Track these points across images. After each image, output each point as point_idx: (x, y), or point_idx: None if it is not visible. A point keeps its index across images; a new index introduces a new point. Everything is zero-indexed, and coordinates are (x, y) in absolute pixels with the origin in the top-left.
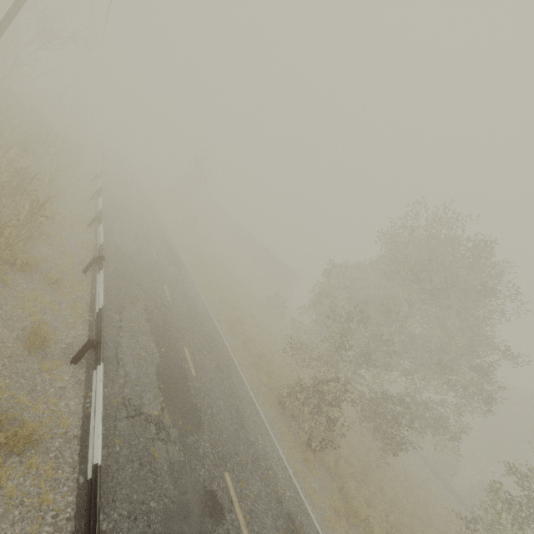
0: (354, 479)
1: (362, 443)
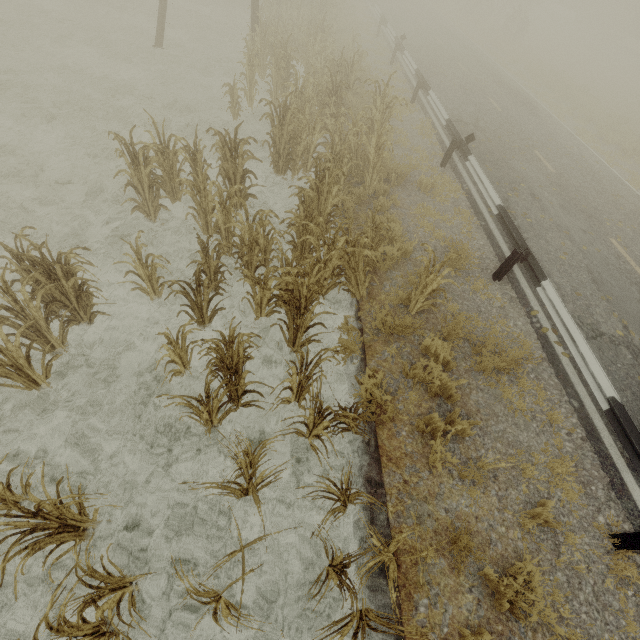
0: None
1: None
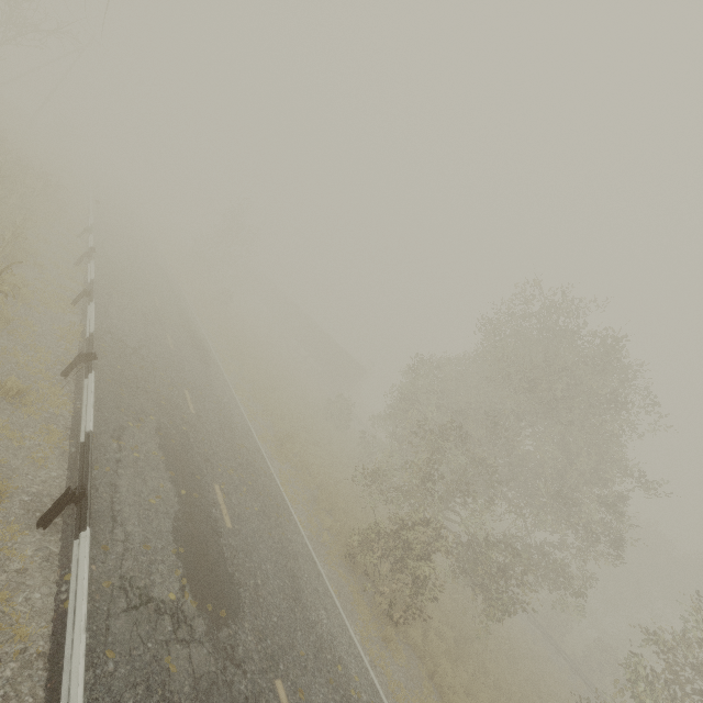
0: (448, 658)
1: (455, 602)
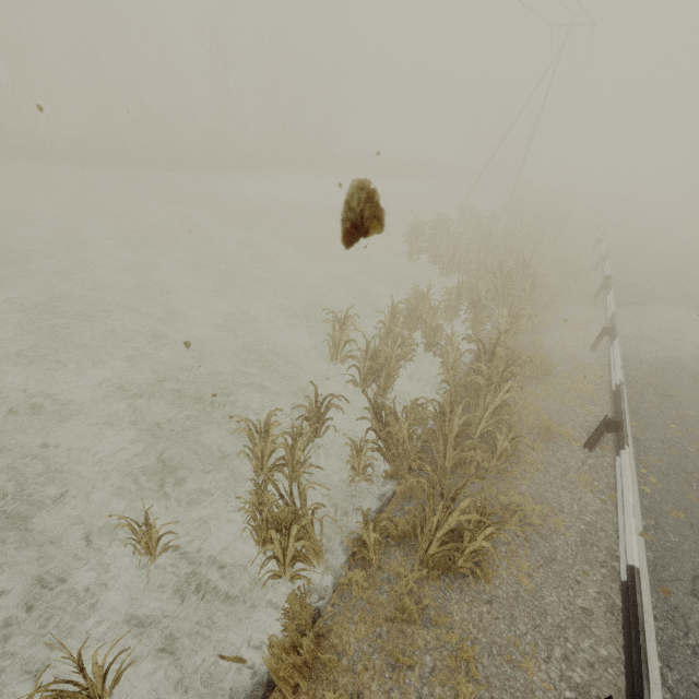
0: None
1: None
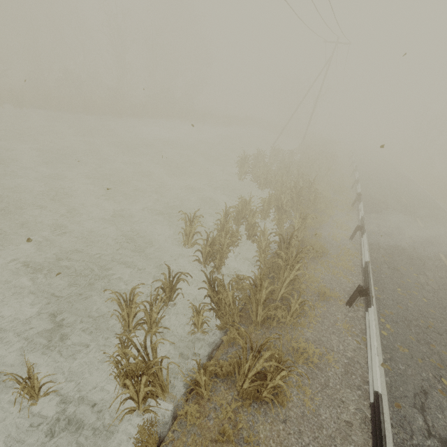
0: None
1: None
